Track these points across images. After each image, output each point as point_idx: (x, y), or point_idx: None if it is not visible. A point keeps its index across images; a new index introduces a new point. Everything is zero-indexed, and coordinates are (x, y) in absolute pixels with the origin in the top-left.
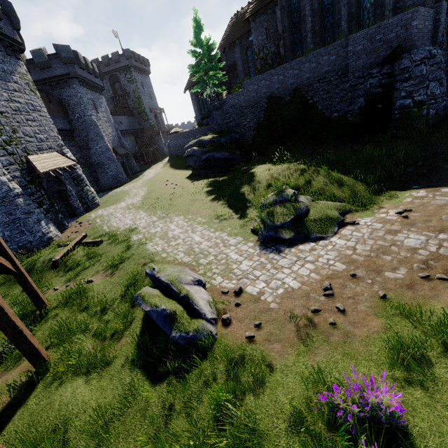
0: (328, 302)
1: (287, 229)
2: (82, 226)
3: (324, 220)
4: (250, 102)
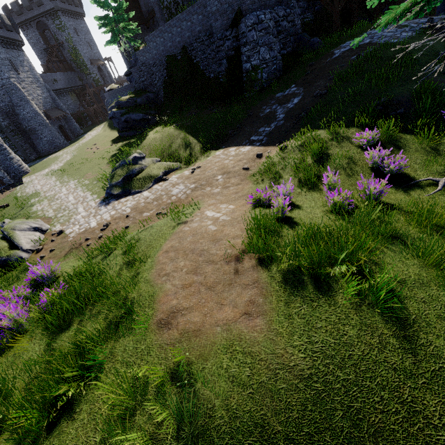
0: (99, 234)
1: (118, 187)
2: (3, 194)
3: (146, 178)
4: (155, 60)
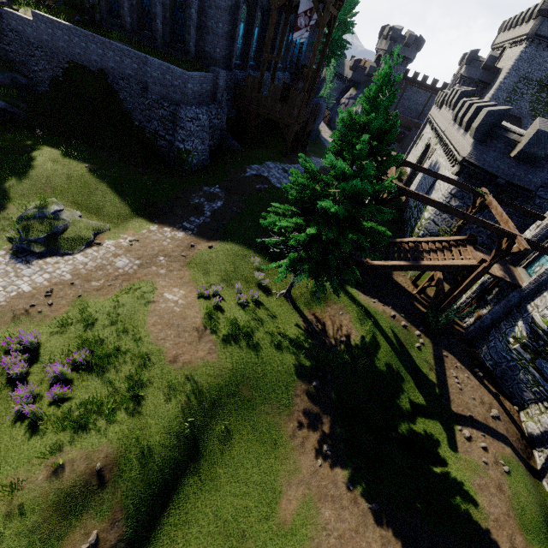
0: (45, 300)
1: (39, 244)
2: None
3: (76, 240)
4: (44, 45)
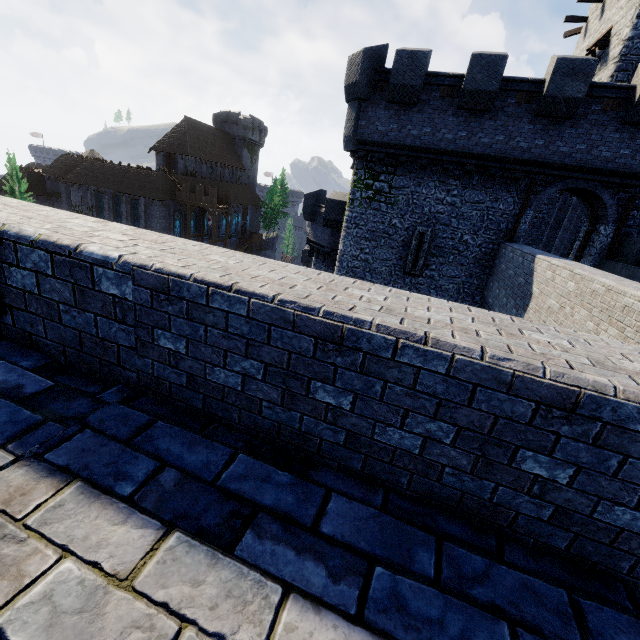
0: None
1: None
2: None
3: None
4: None
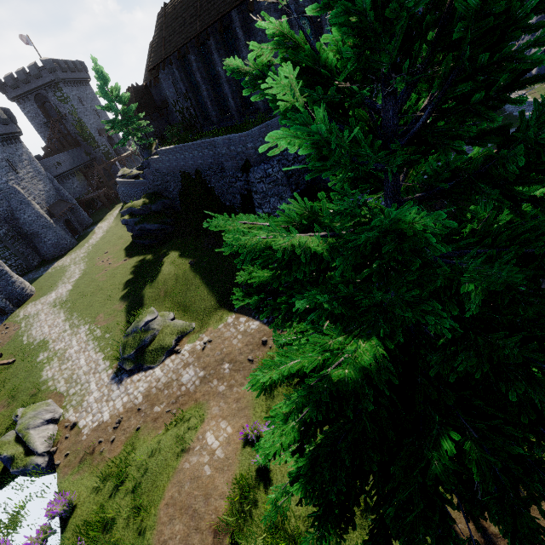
0: (111, 434)
1: (130, 361)
2: (7, 333)
3: (158, 350)
4: (169, 171)
